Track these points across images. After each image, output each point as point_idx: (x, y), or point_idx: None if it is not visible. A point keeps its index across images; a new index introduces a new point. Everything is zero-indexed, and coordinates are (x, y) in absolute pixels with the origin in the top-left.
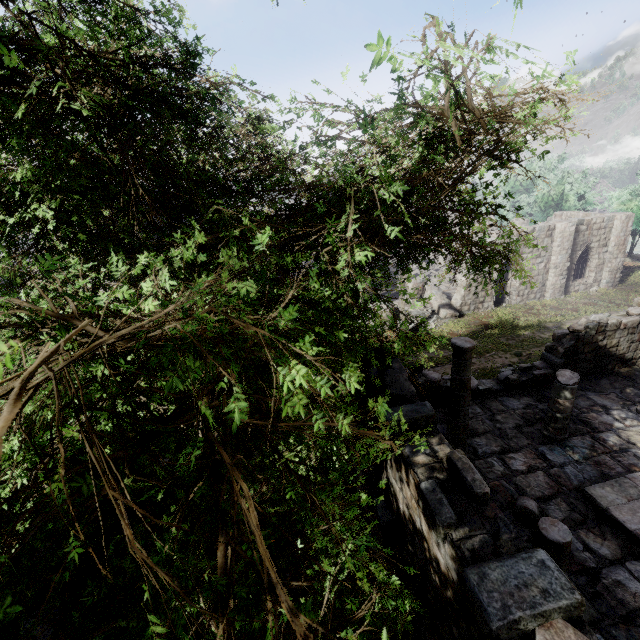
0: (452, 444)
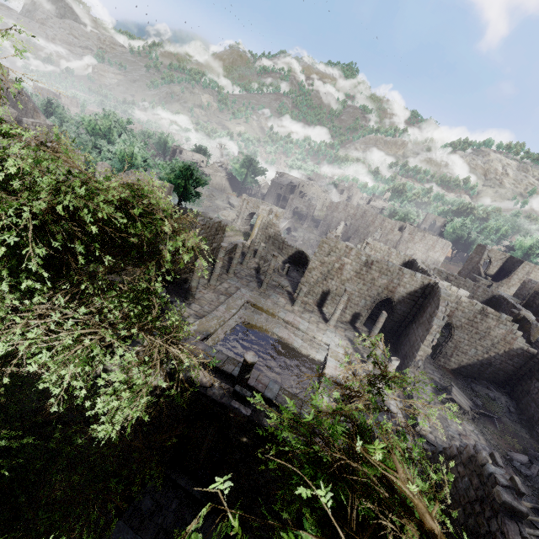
0: None
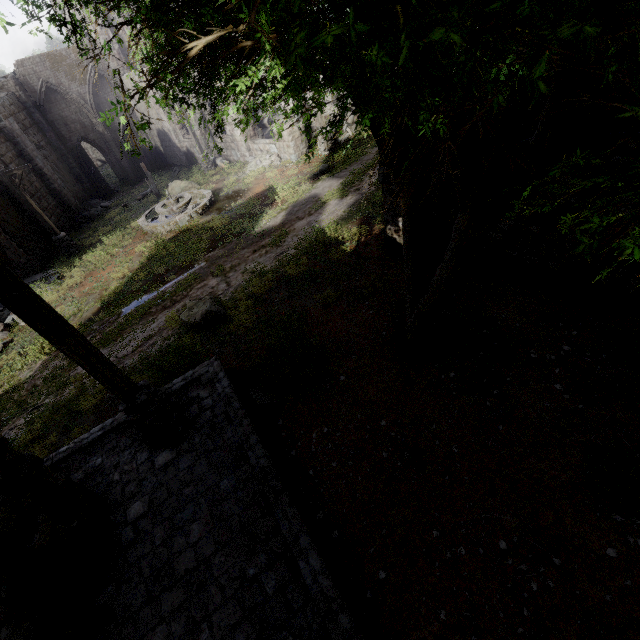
0: None
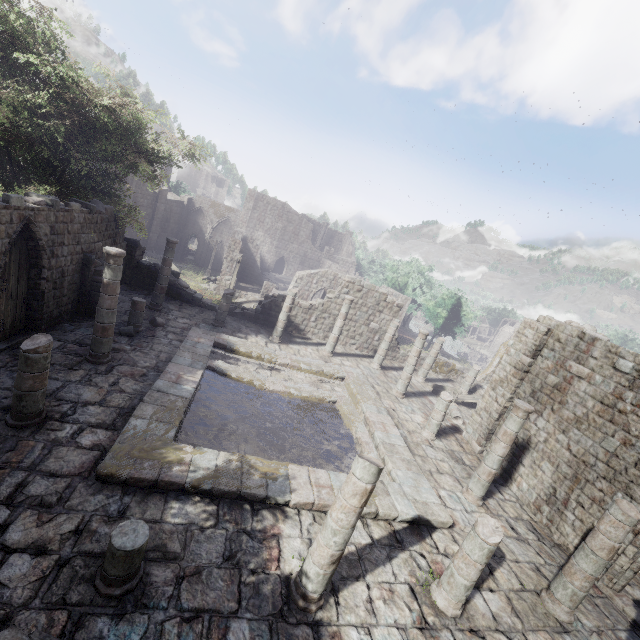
0: (153, 297)
